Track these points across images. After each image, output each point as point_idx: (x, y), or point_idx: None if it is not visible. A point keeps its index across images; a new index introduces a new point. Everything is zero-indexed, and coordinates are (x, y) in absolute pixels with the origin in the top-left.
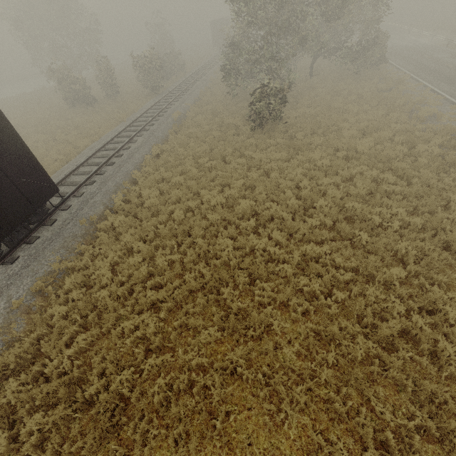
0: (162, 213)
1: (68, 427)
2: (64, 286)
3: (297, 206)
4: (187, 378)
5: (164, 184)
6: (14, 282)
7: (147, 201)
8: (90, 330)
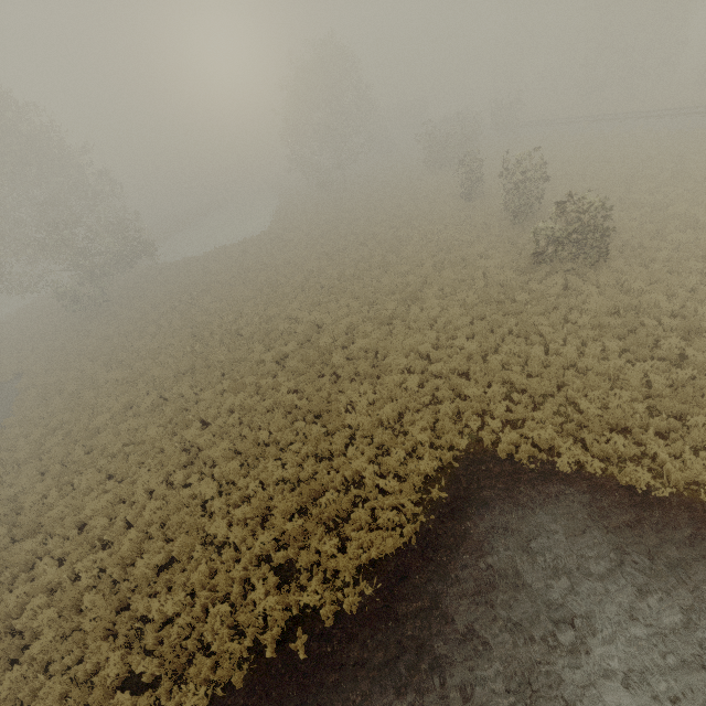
0: None
1: None
2: None
3: None
4: None
5: None
6: None
7: None
8: None
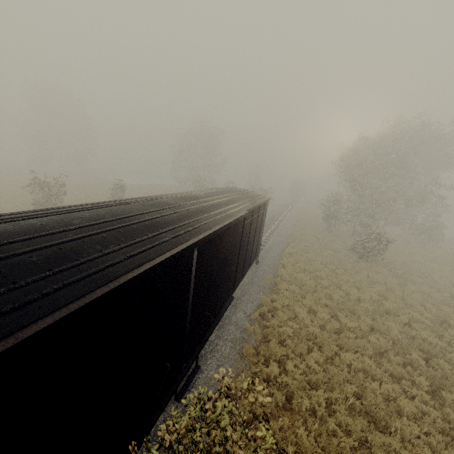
0: (318, 292)
1: (335, 412)
2: (281, 316)
3: (436, 318)
4: (418, 406)
5: (309, 273)
6: (240, 303)
7: (308, 281)
8: (309, 354)
